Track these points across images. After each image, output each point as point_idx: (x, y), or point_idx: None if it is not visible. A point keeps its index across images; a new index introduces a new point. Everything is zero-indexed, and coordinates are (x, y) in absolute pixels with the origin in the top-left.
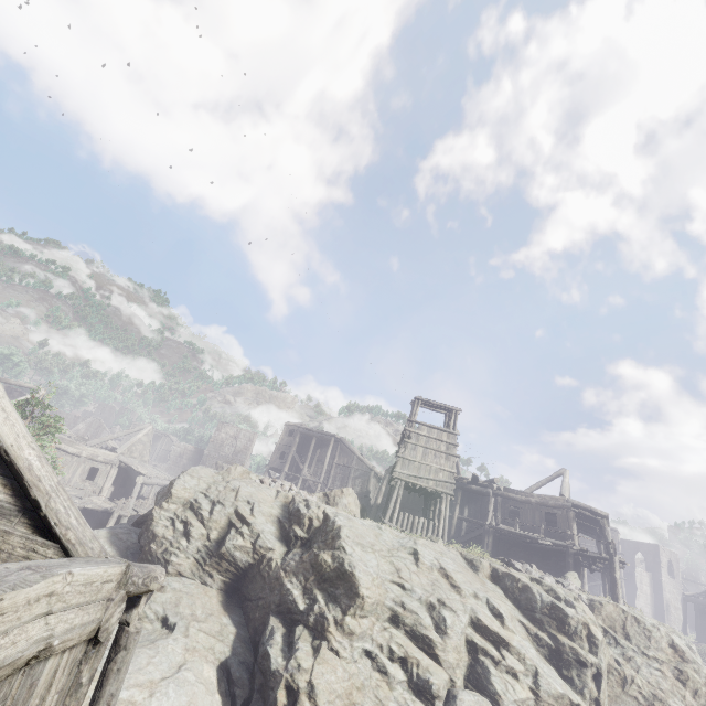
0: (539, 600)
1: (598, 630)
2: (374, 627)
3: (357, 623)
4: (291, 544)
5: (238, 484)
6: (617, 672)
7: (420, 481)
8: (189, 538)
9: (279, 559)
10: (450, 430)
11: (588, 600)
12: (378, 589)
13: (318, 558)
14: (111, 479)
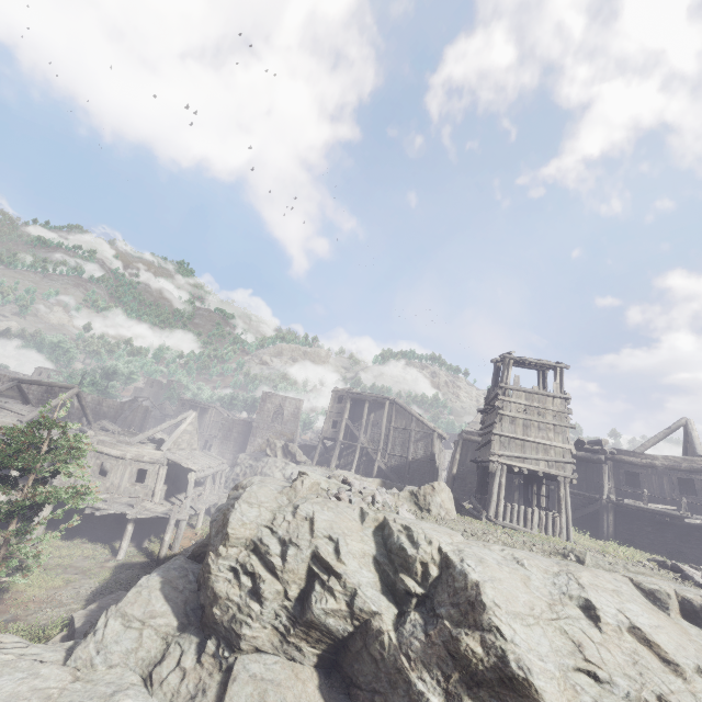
0: None
1: None
2: None
3: None
4: (403, 601)
5: (311, 509)
6: None
7: (527, 463)
8: (261, 600)
9: (392, 632)
10: (557, 394)
11: None
12: (565, 692)
13: (459, 646)
14: (162, 479)
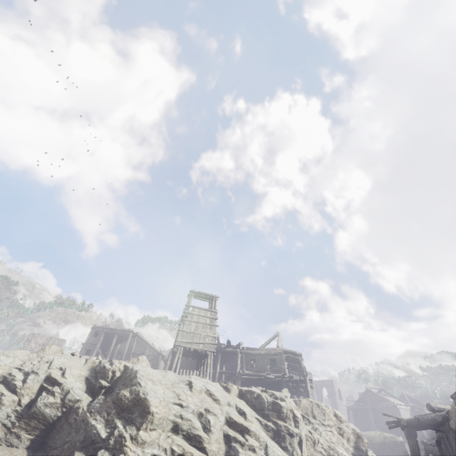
0: (266, 401)
1: (298, 412)
2: (161, 436)
3: (148, 435)
4: (97, 394)
5: (52, 357)
6: (310, 438)
7: (194, 345)
8: None
9: (86, 406)
10: (212, 310)
11: (294, 401)
12: (164, 409)
13: (119, 395)
14: None
